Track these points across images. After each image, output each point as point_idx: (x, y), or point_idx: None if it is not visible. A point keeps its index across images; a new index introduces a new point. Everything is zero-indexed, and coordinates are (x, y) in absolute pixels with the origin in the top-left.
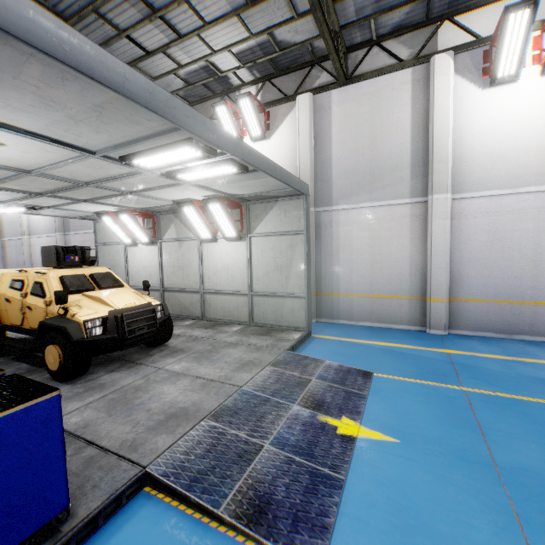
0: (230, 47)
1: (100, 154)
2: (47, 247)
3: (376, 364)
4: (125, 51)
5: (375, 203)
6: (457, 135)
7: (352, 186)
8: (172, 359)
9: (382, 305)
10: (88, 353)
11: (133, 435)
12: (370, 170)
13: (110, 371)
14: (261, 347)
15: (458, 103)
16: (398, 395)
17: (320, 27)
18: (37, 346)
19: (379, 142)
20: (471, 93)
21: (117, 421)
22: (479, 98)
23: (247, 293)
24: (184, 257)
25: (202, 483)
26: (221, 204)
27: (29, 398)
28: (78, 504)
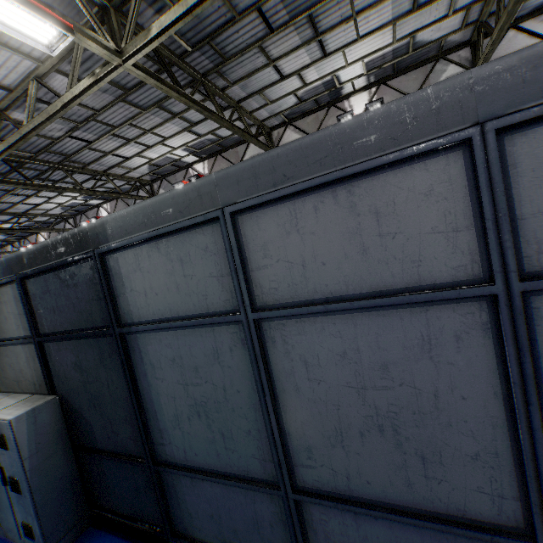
0: (366, 57)
1: None
2: None
3: None
4: (261, 80)
5: None
6: None
7: None
8: None
9: None
10: None
11: None
12: None
13: None
14: None
15: None
16: None
17: (507, 19)
18: None
19: None
20: None
21: None
22: None
23: None
24: None
25: None
26: None
27: None
28: None
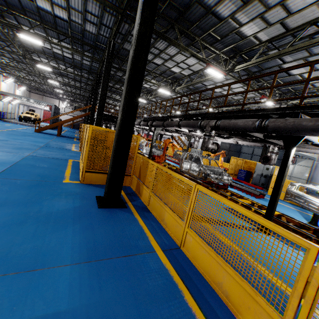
0: None
1: None
2: None
3: None
4: None
5: None
6: None
7: None
8: None
9: None
10: None
11: None
12: None
13: None
14: None
15: None
16: None
17: None
18: None
19: None
20: None
21: None
22: None
23: (290, 176)
24: None
25: None
26: None
27: None
28: None
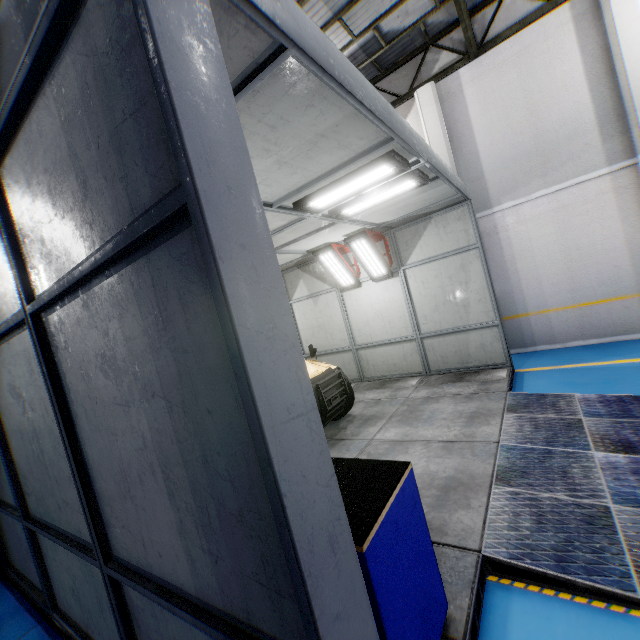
0: None
1: (278, 204)
2: None
3: None
4: None
5: (555, 188)
6: None
7: (514, 175)
8: (374, 428)
9: (597, 314)
10: None
11: None
12: (537, 149)
13: None
14: (469, 394)
15: None
16: None
17: None
18: None
19: (542, 110)
20: None
21: None
22: None
23: (414, 337)
24: (323, 314)
25: (574, 562)
26: (368, 239)
27: (394, 476)
28: None
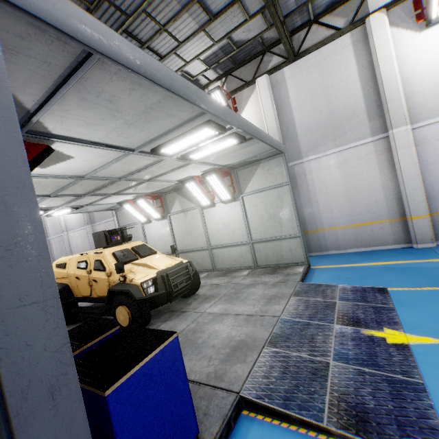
0: (199, 55)
1: (138, 150)
2: (97, 233)
3: (384, 280)
4: None
5: (341, 148)
6: (404, 76)
7: (316, 138)
8: (208, 304)
9: (365, 231)
10: (148, 308)
11: (212, 368)
12: (330, 122)
13: (164, 321)
14: (275, 283)
15: (398, 49)
16: (423, 303)
17: (273, 19)
18: (105, 309)
19: (333, 98)
20: (408, 38)
21: (192, 358)
22: (417, 40)
23: (248, 242)
24: (190, 224)
25: (294, 400)
26: (217, 175)
27: (159, 342)
28: (200, 430)
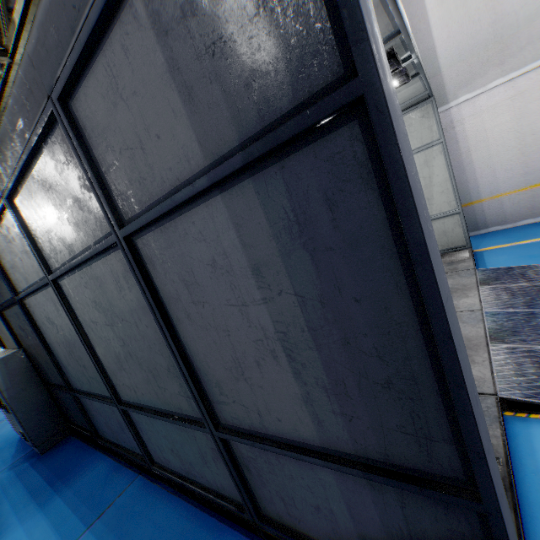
0: None
1: None
2: None
3: None
4: None
5: (512, 75)
6: None
7: (471, 67)
8: None
9: None
10: None
11: None
12: (495, 36)
13: None
14: None
15: None
16: None
17: None
18: None
19: None
20: None
21: None
22: None
23: None
24: None
25: None
26: None
27: None
28: None
